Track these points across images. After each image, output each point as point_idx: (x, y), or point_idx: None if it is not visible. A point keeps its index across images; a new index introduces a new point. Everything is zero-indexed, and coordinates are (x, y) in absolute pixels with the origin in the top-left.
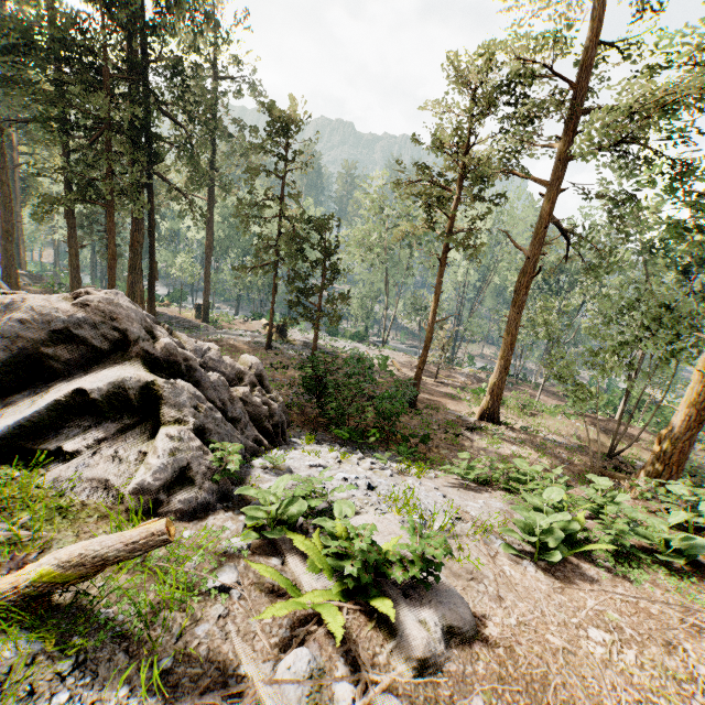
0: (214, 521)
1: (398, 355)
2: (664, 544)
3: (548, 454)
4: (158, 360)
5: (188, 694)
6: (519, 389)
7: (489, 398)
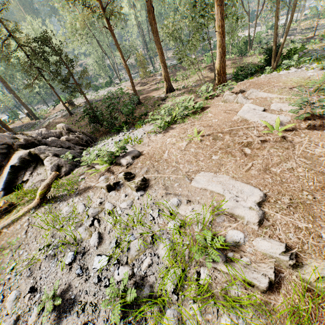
0: (75, 171)
1: (128, 83)
2: (196, 108)
3: (193, 92)
4: (26, 145)
5: (83, 193)
6: (183, 68)
7: (165, 82)
